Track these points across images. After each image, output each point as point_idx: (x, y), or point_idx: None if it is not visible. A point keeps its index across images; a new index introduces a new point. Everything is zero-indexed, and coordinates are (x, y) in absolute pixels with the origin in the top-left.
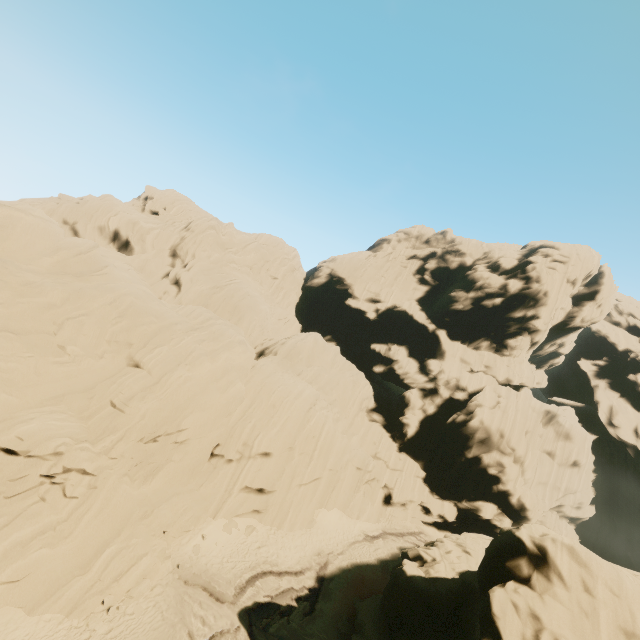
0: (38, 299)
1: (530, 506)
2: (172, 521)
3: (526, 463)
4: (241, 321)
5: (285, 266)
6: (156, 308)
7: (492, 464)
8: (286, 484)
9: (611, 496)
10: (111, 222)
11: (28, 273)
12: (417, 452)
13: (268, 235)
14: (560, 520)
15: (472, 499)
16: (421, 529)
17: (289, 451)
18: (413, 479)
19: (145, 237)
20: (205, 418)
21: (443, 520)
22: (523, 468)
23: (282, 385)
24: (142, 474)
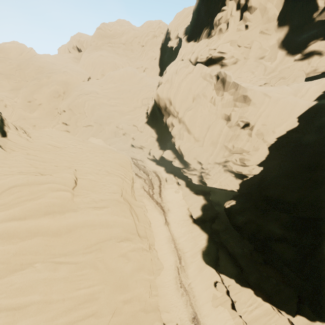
0: (11, 66)
1: (183, 152)
2: (34, 123)
3: (186, 123)
4: (95, 68)
5: (148, 36)
6: (44, 65)
7: (169, 125)
8: (74, 123)
9: (292, 163)
10: (74, 43)
11: (12, 60)
12: (152, 123)
13: (147, 21)
14: (225, 173)
15: (169, 149)
16: (143, 160)
17: (71, 111)
18: (147, 137)
19: (83, 45)
20: (42, 96)
21: (155, 158)
22: (188, 127)
23: (78, 87)
24: (29, 110)
